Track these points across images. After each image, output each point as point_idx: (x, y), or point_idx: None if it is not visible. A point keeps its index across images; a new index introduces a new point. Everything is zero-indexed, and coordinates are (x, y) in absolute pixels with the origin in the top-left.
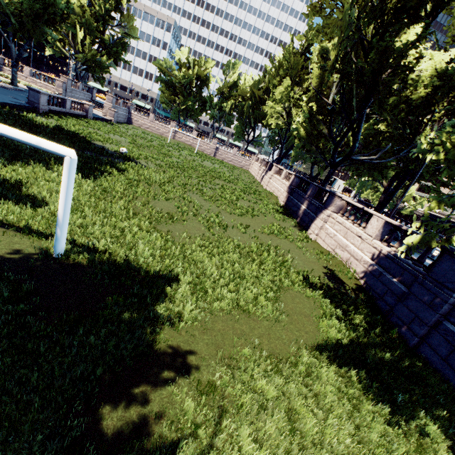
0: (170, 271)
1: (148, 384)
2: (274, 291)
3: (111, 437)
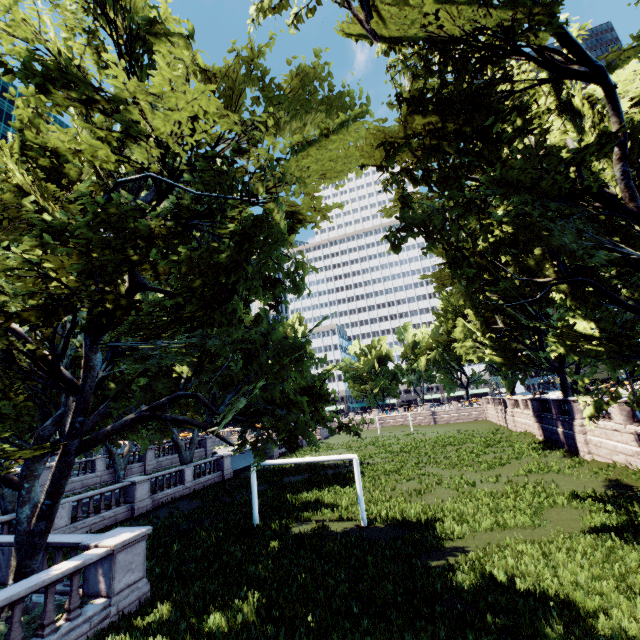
0: (434, 516)
1: (447, 556)
2: (533, 510)
3: (437, 567)
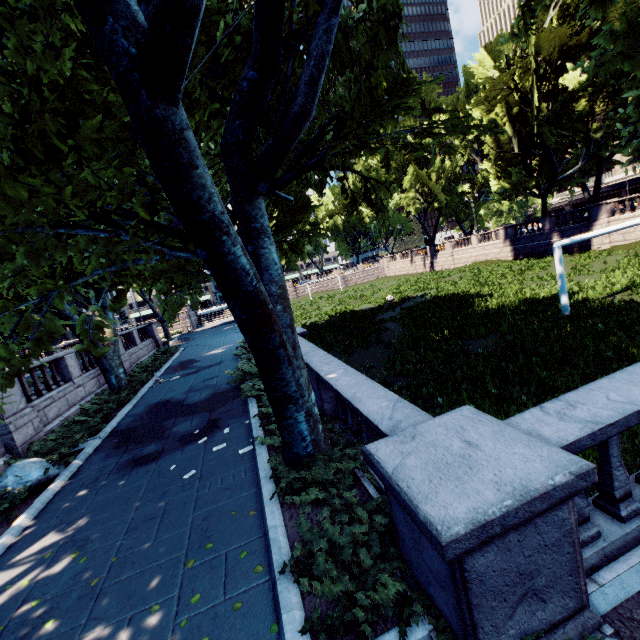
0: None
1: None
2: None
3: None
